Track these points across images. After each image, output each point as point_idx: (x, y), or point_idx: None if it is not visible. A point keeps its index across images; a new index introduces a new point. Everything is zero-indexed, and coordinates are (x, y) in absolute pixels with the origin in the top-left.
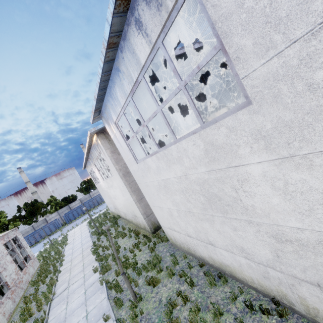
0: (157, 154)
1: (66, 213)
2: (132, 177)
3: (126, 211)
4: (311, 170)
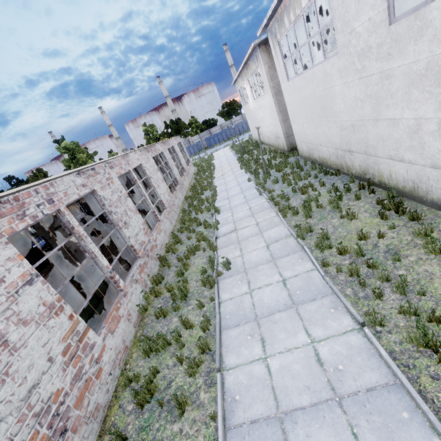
0: (302, 75)
1: (208, 137)
2: (282, 97)
3: (270, 134)
4: (349, 90)
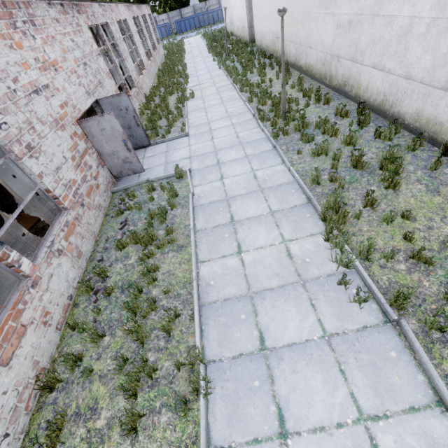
0: None
1: (179, 20)
2: None
3: (239, 23)
4: None
